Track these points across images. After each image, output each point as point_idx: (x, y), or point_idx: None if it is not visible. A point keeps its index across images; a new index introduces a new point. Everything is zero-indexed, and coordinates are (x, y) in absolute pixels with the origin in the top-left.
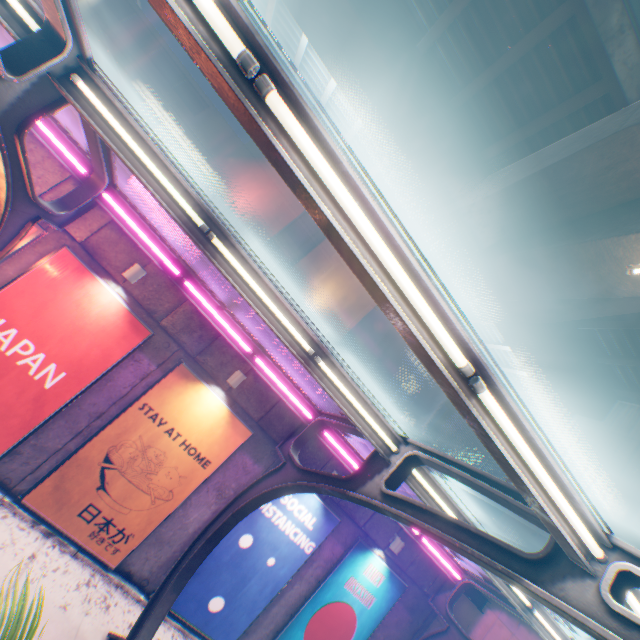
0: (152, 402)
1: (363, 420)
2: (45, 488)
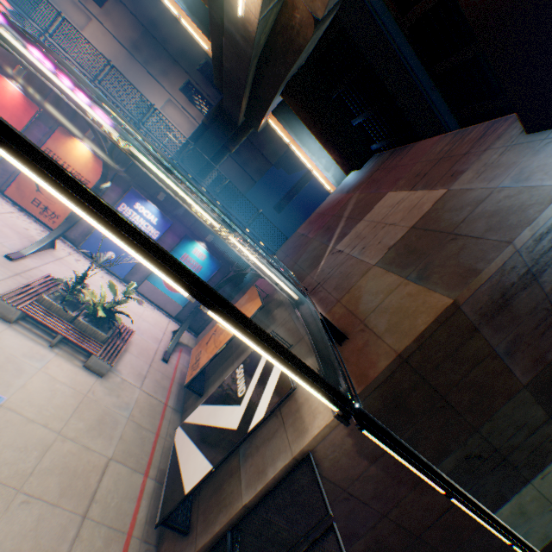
0: (52, 148)
1: None
2: (14, 189)
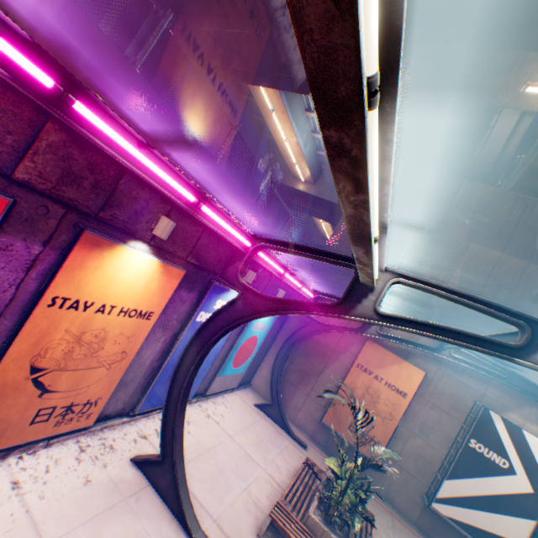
0: (63, 293)
1: None
2: None
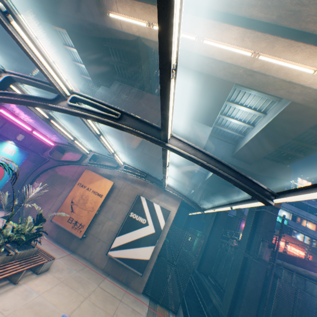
0: None
1: None
2: None
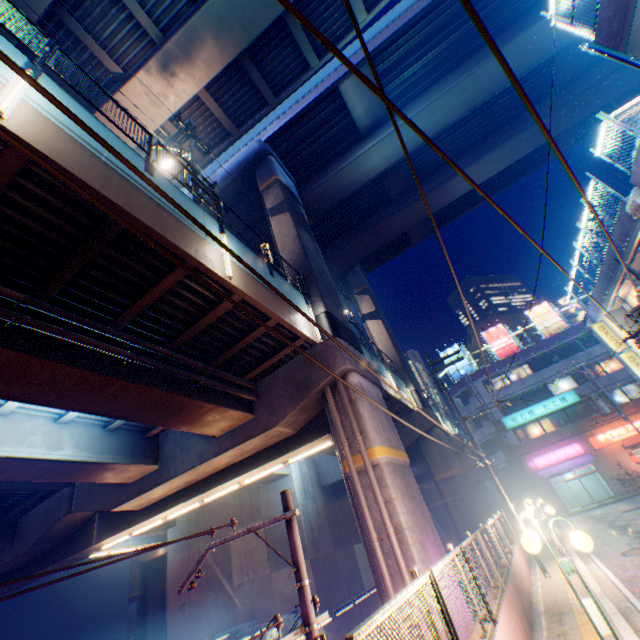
0: None
1: None
2: None
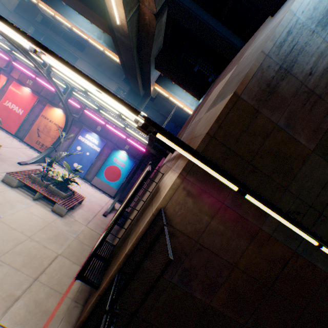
0: (44, 115)
1: (59, 84)
2: (28, 138)
